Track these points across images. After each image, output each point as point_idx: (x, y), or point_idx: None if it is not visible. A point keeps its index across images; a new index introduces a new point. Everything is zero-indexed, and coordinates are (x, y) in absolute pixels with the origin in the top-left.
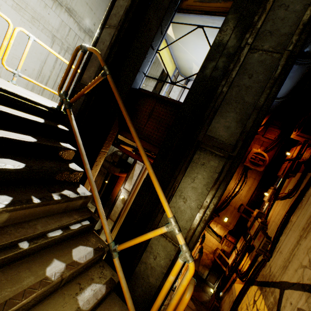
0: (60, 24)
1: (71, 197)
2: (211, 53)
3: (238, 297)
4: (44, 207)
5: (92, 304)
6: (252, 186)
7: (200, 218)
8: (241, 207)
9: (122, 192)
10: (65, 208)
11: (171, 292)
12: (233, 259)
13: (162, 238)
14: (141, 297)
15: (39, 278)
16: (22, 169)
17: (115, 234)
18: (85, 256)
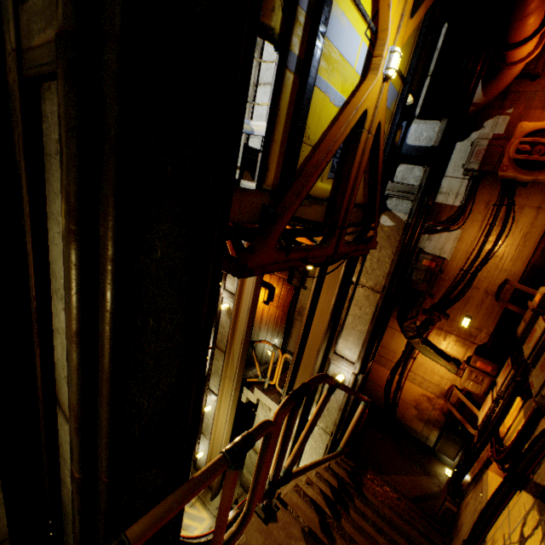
0: None
1: None
2: None
3: (487, 512)
4: None
5: None
6: (534, 230)
7: (73, 367)
8: (504, 289)
9: (224, 297)
10: None
11: (251, 518)
12: (486, 413)
13: (66, 426)
14: None
15: None
16: None
17: (230, 375)
18: None
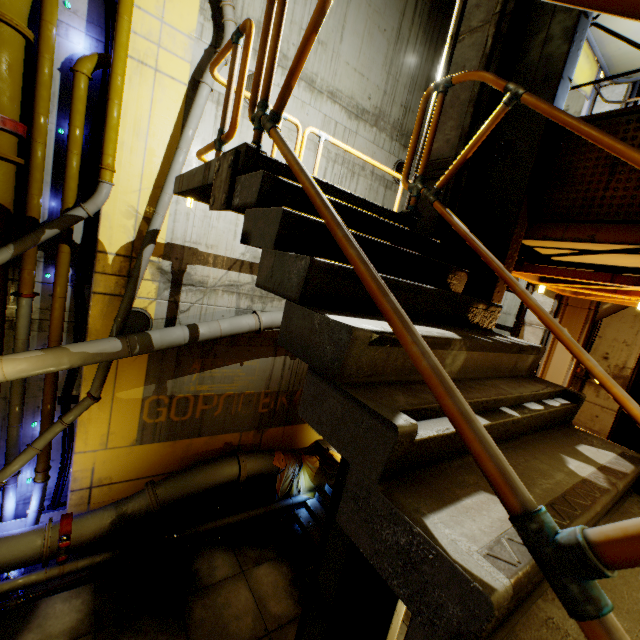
0: (322, 123)
1: (520, 343)
2: None
3: None
4: (495, 355)
5: None
6: None
7: None
8: None
9: None
10: (511, 369)
11: None
12: None
13: None
14: None
15: (573, 477)
16: (437, 291)
17: None
18: (617, 464)
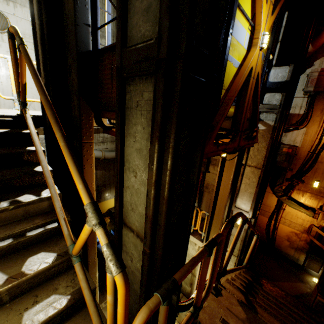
0: None
1: (25, 201)
2: None
3: None
4: None
5: (38, 322)
6: None
7: (152, 197)
8: None
9: None
10: (25, 214)
11: None
12: None
13: (130, 234)
14: (134, 307)
15: None
16: None
17: None
18: (40, 265)
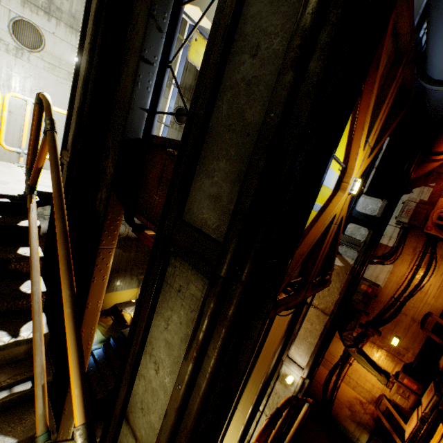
0: None
1: None
2: (215, 31)
3: None
4: None
5: None
6: None
7: (171, 425)
8: (428, 319)
9: None
10: None
11: None
12: (412, 430)
13: (131, 438)
14: None
15: None
16: None
17: None
18: None
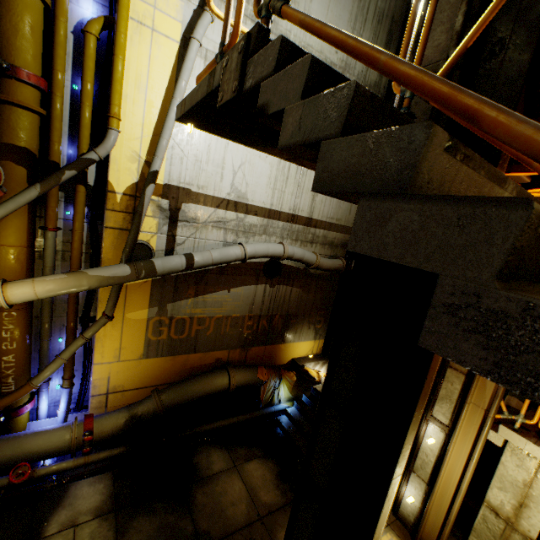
0: None
1: None
2: None
3: None
4: None
5: None
6: None
7: None
8: None
9: None
10: None
11: None
12: None
13: None
14: None
15: None
16: None
17: (476, 401)
18: None
